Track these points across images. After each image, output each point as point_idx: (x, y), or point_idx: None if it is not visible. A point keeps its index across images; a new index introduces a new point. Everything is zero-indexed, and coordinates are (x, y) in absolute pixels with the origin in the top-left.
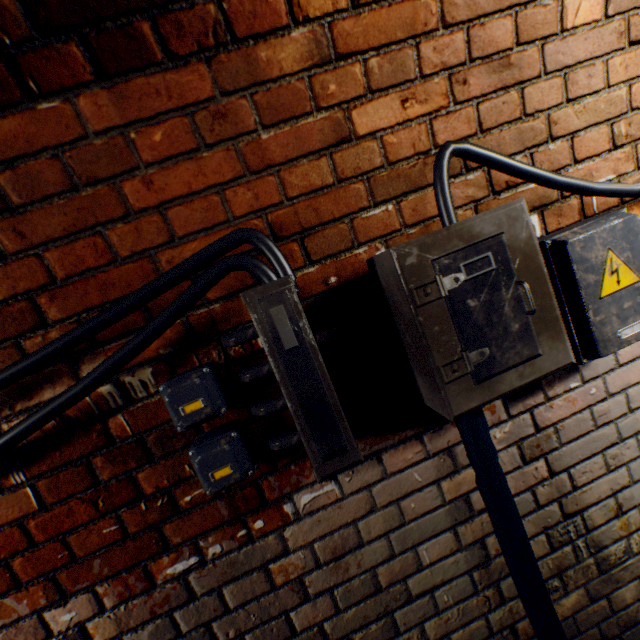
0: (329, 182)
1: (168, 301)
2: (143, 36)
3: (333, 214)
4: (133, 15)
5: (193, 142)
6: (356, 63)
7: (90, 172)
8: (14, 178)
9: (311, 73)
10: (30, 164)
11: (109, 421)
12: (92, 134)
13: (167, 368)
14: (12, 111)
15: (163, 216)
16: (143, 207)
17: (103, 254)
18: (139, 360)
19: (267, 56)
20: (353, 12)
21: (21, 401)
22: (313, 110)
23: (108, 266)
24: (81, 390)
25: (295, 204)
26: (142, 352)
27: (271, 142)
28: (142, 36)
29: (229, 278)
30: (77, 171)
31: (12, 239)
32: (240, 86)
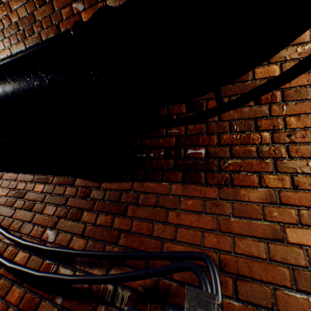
0: (262, 256)
1: (156, 264)
2: (200, 175)
3: (261, 276)
4: (200, 170)
5: (201, 209)
6: (292, 208)
7: (163, 203)
8: (144, 196)
9: (264, 204)
10: (150, 195)
11: (99, 305)
12: (170, 194)
13: (135, 299)
14: (155, 181)
15: (176, 228)
16: (171, 221)
17: (149, 230)
18: (129, 283)
19: (244, 192)
20: (293, 190)
21: (88, 266)
22: (261, 218)
23: (147, 235)
24: (104, 278)
25: (237, 256)
26: (133, 280)
27: (234, 222)
28: (200, 175)
29: (187, 273)
30: (160, 201)
31: (131, 211)
32: (228, 198)
